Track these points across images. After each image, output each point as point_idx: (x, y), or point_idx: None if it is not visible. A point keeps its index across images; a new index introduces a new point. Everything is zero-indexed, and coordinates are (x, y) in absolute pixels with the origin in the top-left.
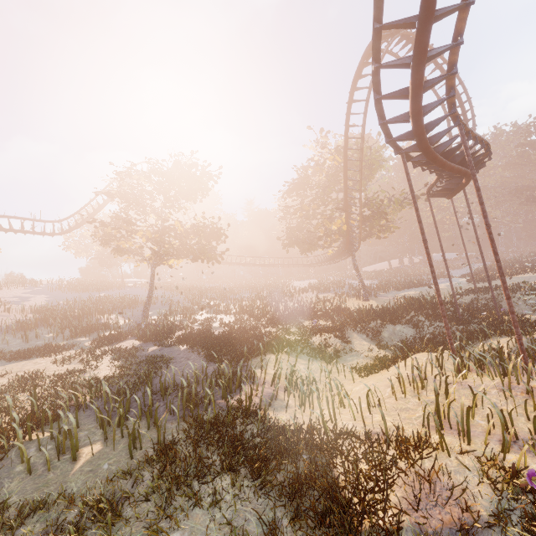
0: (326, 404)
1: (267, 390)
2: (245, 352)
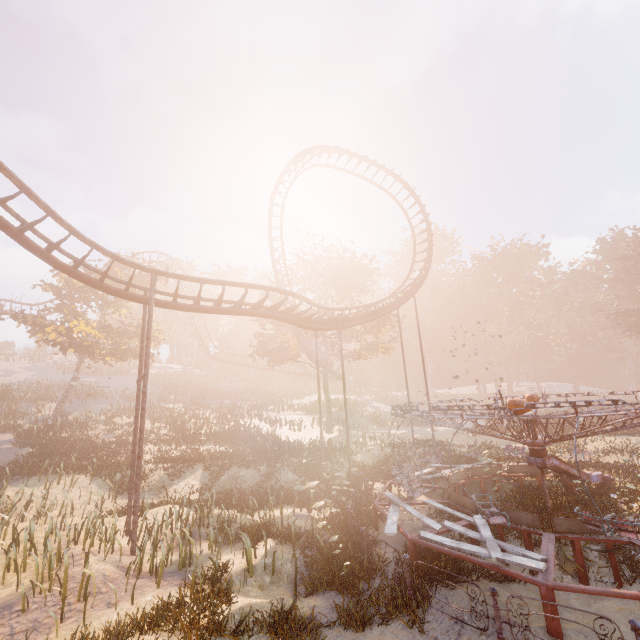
0: None
1: None
2: (25, 466)
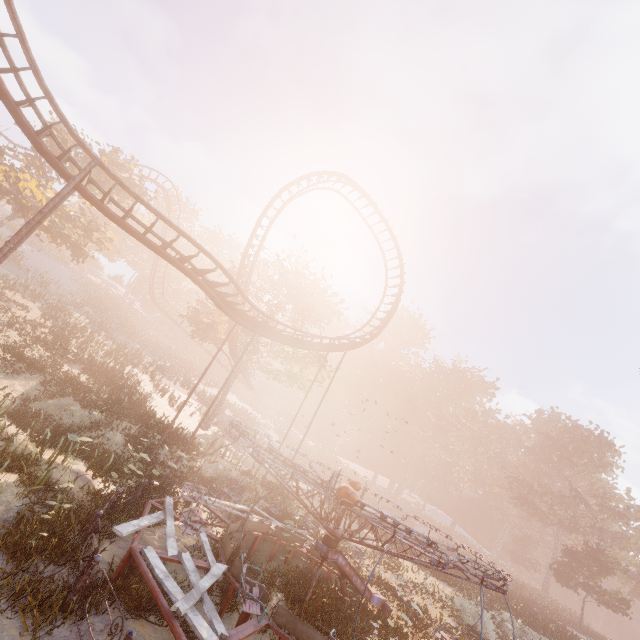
0: None
1: None
2: None
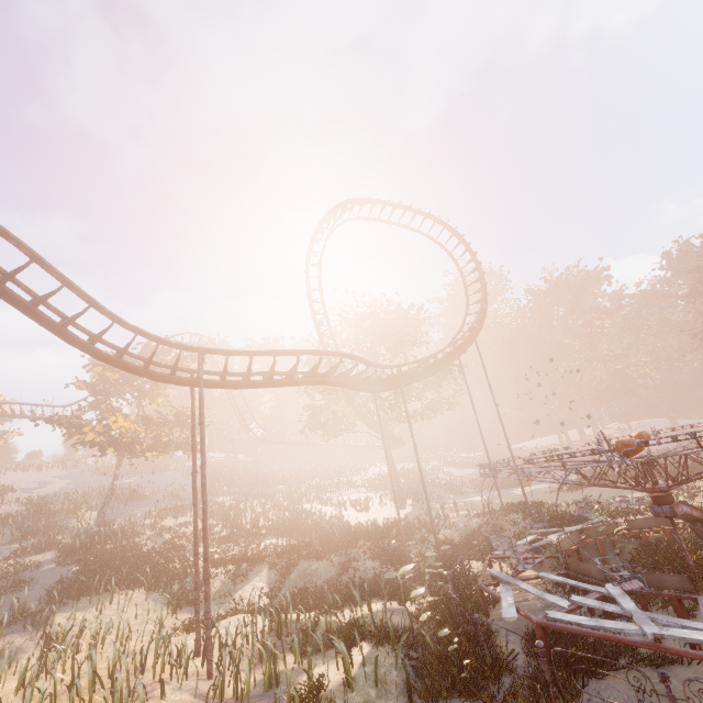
0: (44, 675)
1: (25, 644)
2: (73, 587)
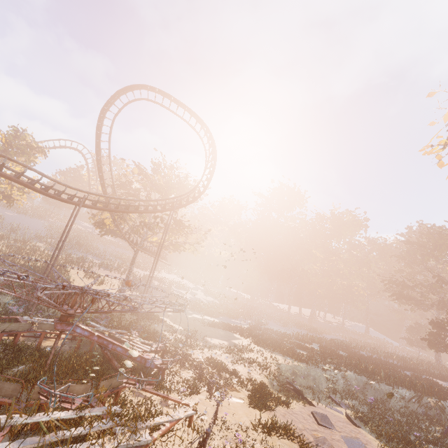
0: None
1: None
2: None
